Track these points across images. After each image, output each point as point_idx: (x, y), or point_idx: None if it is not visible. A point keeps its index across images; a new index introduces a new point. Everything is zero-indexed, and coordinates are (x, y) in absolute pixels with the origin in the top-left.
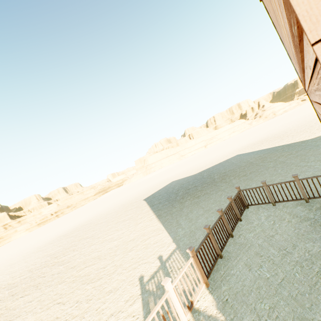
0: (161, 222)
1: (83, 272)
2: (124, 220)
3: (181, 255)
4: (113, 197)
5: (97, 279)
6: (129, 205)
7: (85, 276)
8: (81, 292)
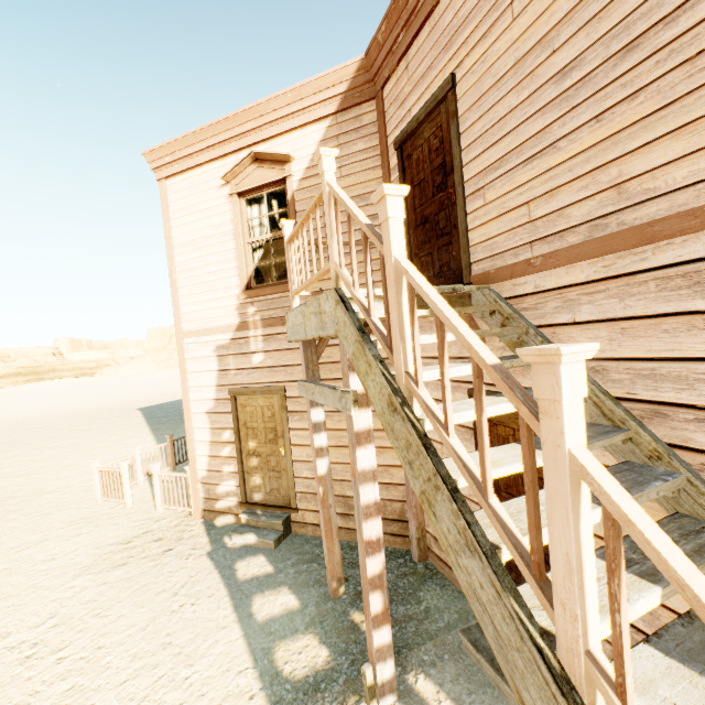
0: (155, 435)
1: (2, 471)
2: (87, 429)
3: (163, 458)
4: (60, 393)
5: (33, 474)
6: (103, 412)
7: (7, 473)
8: (5, 482)
